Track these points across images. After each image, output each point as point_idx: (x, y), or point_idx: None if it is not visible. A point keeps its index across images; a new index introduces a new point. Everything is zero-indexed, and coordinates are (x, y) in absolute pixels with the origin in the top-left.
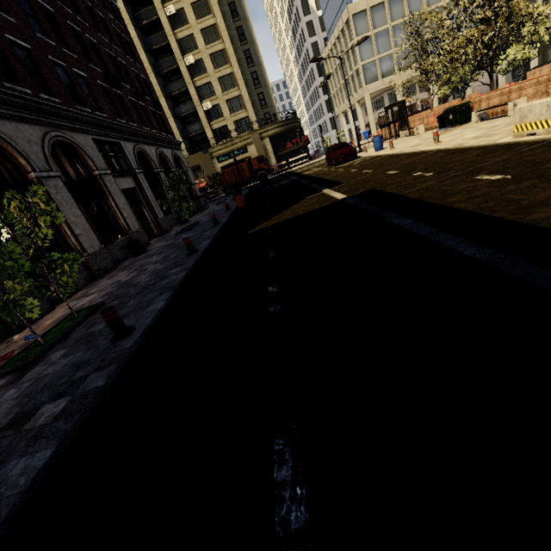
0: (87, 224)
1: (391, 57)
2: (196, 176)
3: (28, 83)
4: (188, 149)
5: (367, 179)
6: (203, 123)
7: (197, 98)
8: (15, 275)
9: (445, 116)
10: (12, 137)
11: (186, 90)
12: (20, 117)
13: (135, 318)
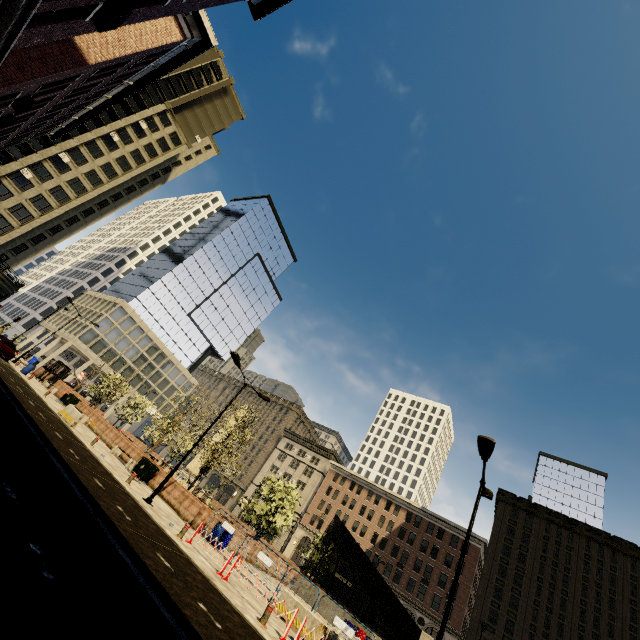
0: None
1: (107, 346)
2: None
3: None
4: None
5: None
6: None
7: None
8: None
9: (68, 396)
10: None
11: None
12: None
13: None
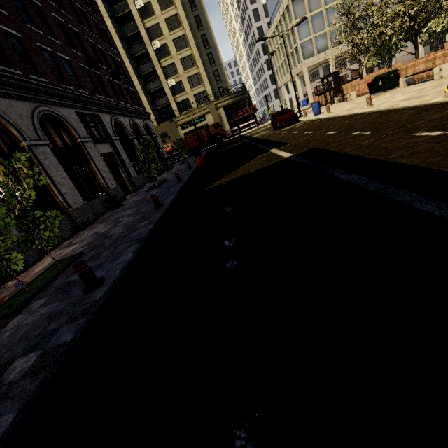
0: (71, 184)
1: (325, 35)
2: (164, 142)
3: (19, 65)
4: (157, 119)
5: (309, 139)
6: (169, 97)
7: (163, 77)
8: (2, 232)
9: (375, 83)
10: (5, 112)
11: (154, 70)
12: (12, 95)
13: (106, 270)
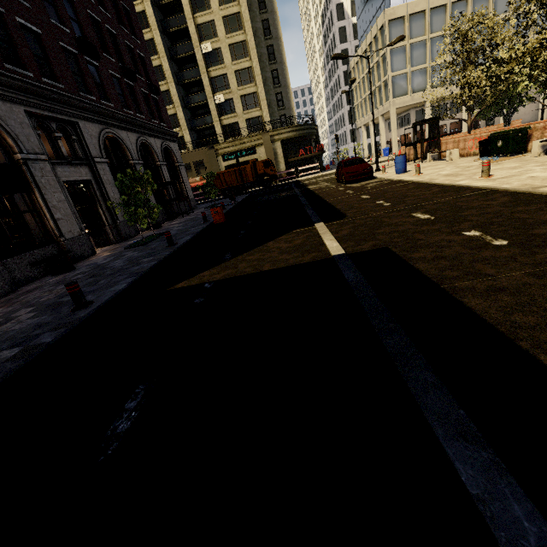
0: None
1: (424, 71)
2: (198, 172)
3: None
4: (194, 142)
5: (381, 219)
6: (213, 117)
7: (210, 89)
8: None
9: (492, 142)
10: None
11: (200, 80)
12: None
13: None
